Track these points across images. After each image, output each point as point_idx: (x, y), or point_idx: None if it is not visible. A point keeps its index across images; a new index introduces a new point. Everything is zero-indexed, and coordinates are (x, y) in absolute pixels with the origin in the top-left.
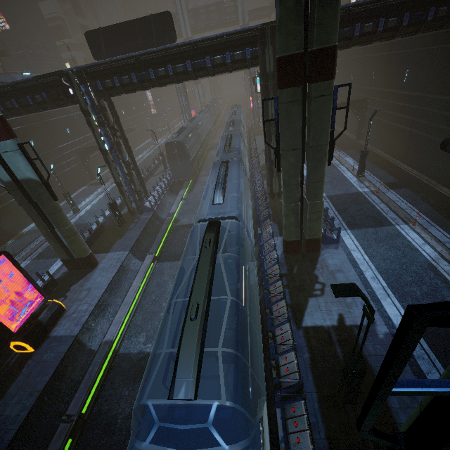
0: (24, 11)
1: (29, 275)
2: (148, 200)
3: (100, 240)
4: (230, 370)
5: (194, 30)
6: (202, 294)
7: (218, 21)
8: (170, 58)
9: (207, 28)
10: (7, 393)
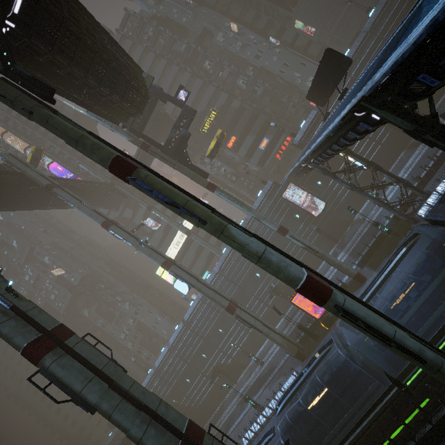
0: None
1: None
2: (422, 205)
3: (377, 251)
4: (311, 426)
5: None
6: (292, 387)
7: None
8: (323, 147)
9: None
10: (320, 343)
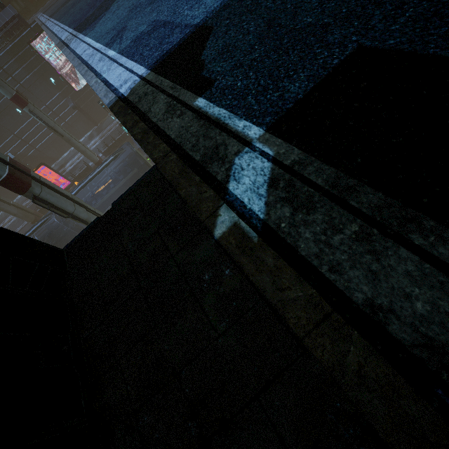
0: None
1: (59, 173)
2: None
3: (120, 146)
4: None
5: None
6: None
7: None
8: None
9: None
10: None
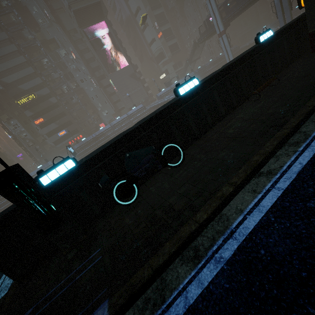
0: (124, 76)
1: None
2: None
3: None
4: None
5: (227, 20)
6: None
7: (248, 0)
8: None
9: (238, 12)
10: None
